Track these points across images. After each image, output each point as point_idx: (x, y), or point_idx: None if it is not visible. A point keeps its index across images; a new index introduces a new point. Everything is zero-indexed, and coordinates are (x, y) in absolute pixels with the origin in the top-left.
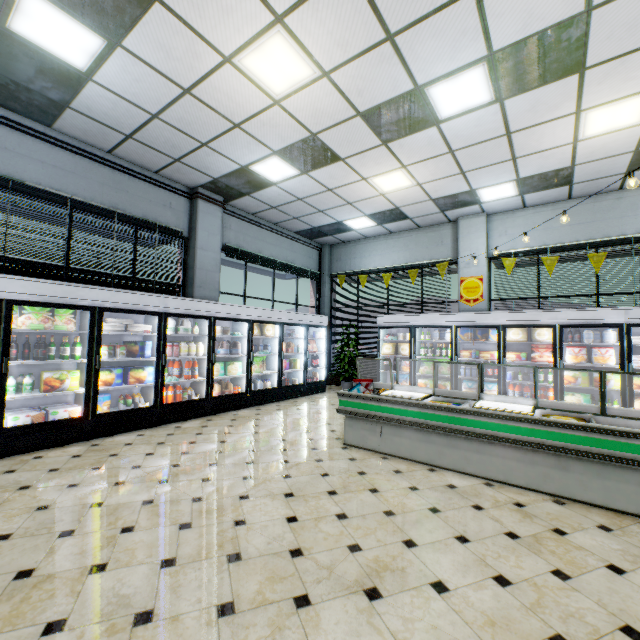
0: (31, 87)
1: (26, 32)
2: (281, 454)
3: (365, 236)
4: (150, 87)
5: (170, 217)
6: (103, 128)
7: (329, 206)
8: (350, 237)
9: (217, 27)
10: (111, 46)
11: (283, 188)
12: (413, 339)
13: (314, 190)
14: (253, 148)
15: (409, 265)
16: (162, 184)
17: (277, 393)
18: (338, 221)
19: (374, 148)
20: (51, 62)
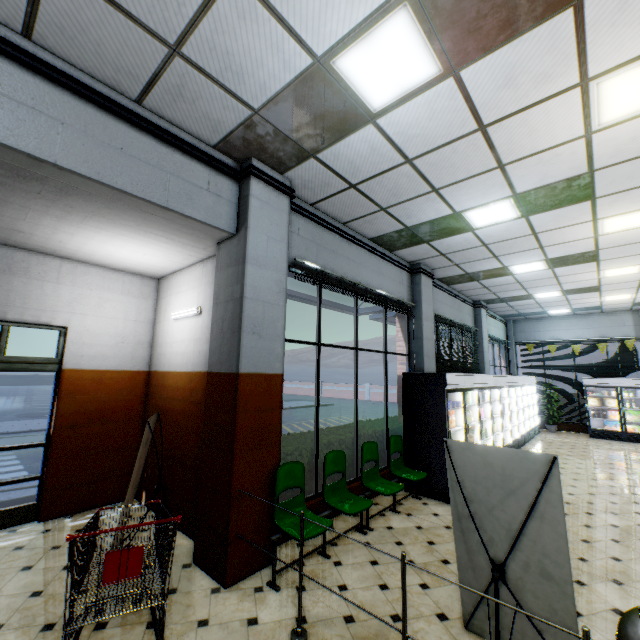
0: (473, 277)
1: (513, 267)
2: (633, 470)
3: (549, 316)
4: (538, 276)
5: (470, 321)
6: (477, 285)
7: (551, 305)
8: (536, 316)
9: (611, 265)
10: (546, 269)
11: (536, 300)
12: (619, 396)
13: (555, 300)
14: (551, 289)
15: (595, 339)
16: (467, 302)
17: (529, 434)
18: (544, 310)
19: (628, 288)
20: (504, 272)
